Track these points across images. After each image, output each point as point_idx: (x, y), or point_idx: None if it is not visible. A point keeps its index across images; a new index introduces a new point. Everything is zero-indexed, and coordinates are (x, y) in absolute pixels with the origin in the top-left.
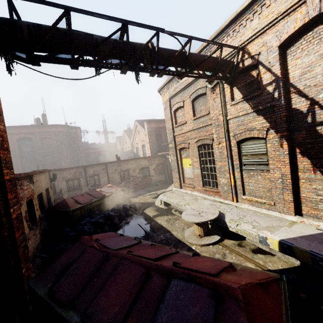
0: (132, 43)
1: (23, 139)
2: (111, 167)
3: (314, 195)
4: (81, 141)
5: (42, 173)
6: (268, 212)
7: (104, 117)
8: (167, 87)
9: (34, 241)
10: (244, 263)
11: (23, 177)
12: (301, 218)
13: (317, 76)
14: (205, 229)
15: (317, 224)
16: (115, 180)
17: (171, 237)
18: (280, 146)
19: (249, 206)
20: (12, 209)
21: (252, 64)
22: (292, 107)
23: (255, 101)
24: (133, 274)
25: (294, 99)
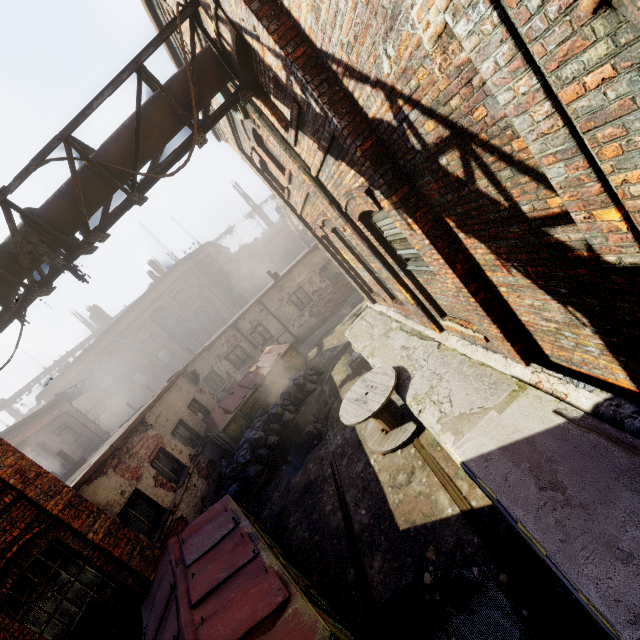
0: (4, 249)
1: (156, 312)
2: (271, 301)
3: (539, 319)
4: (225, 263)
5: (167, 391)
6: (485, 357)
7: (237, 186)
8: (217, 129)
9: (191, 498)
10: (436, 494)
11: (131, 432)
12: (537, 372)
13: (340, 8)
14: (386, 419)
15: (563, 393)
16: (291, 316)
17: (350, 438)
18: (409, 228)
19: (458, 343)
20: (90, 533)
21: (235, 37)
22: (370, 117)
23: (309, 129)
24: (171, 634)
25: (357, 94)
